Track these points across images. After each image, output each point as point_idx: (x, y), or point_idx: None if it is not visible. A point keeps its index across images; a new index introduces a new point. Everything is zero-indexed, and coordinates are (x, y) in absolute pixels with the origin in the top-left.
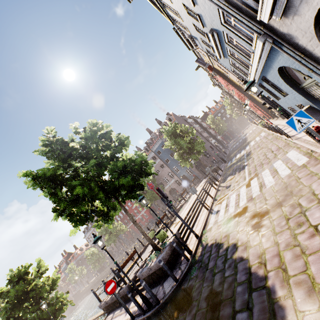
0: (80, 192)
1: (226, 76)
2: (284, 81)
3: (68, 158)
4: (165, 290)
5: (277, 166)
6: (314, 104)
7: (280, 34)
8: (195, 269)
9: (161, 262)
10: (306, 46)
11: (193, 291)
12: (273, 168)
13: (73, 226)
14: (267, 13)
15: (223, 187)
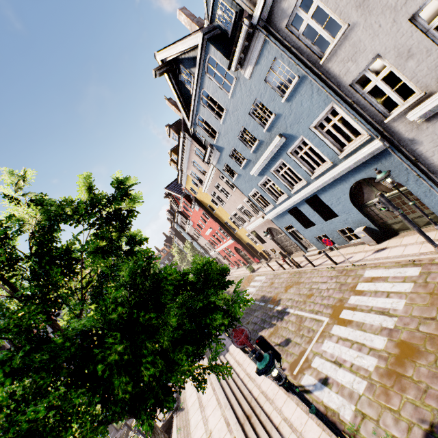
0: (130, 356)
1: (209, 210)
2: (349, 198)
3: None
4: None
5: (369, 287)
6: (372, 223)
7: (400, 139)
8: None
9: None
10: (426, 152)
11: None
12: (364, 291)
13: None
14: (425, 110)
15: None
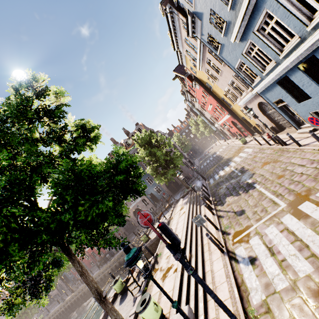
0: None
1: (207, 88)
2: None
3: None
4: None
5: None
6: None
7: None
8: None
9: None
10: None
11: None
12: None
13: None
14: None
15: (228, 213)
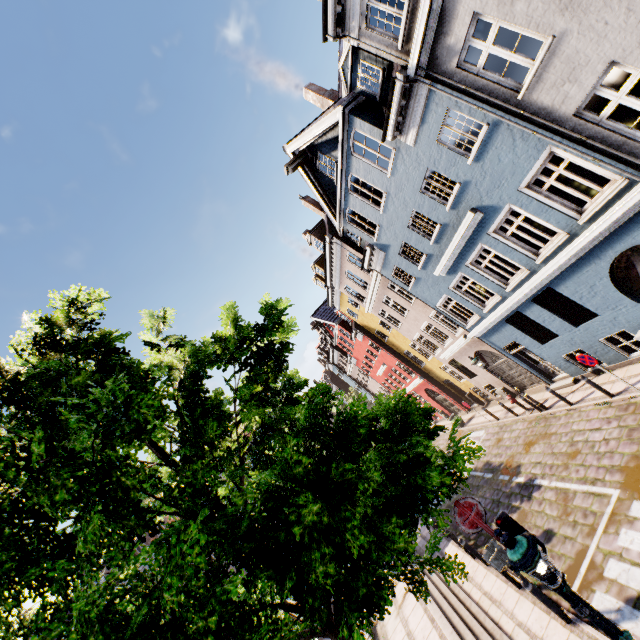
0: (330, 519)
1: (378, 338)
2: (612, 283)
3: None
4: None
5: None
6: None
7: None
8: None
9: None
10: None
11: None
12: None
13: None
14: None
15: None
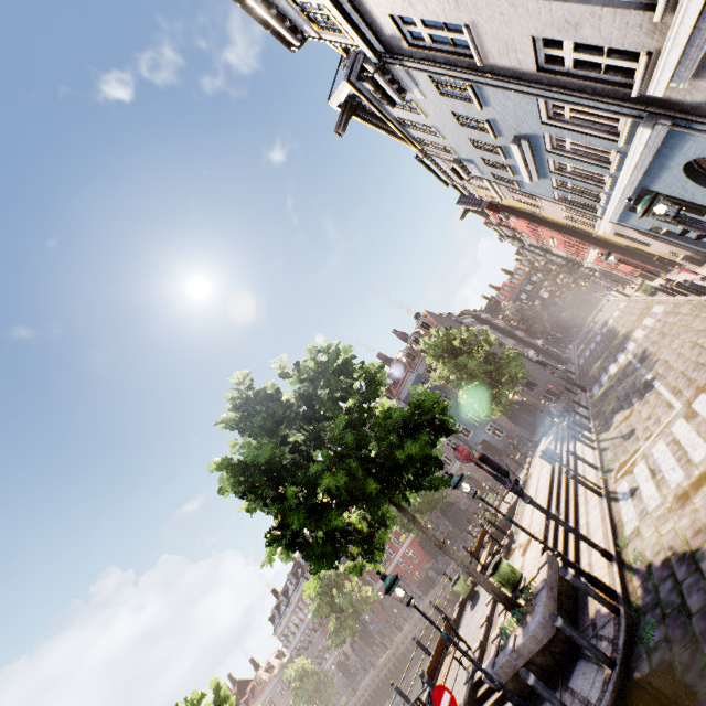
0: (333, 484)
1: (532, 215)
2: (701, 185)
3: (277, 427)
4: (585, 697)
5: None
6: None
7: (686, 106)
8: (650, 625)
9: (557, 618)
10: None
11: (678, 674)
12: None
13: (310, 572)
14: (663, 82)
15: (614, 440)
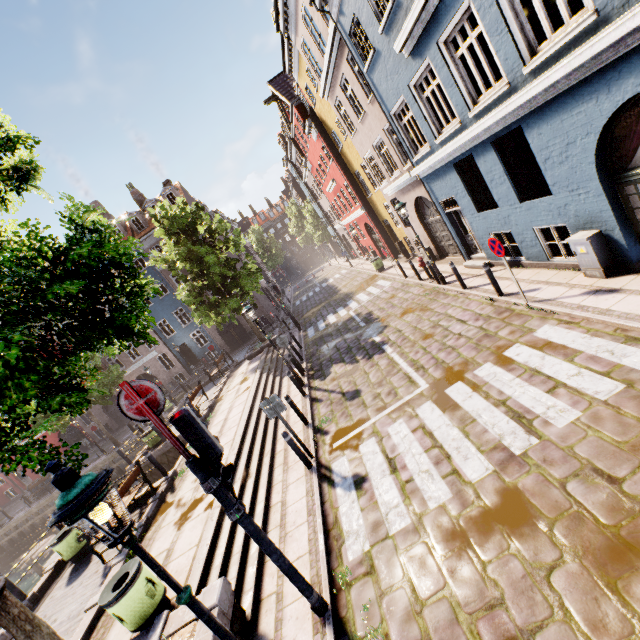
0: None
1: (333, 143)
2: (596, 147)
3: None
4: None
5: (528, 360)
6: (621, 228)
7: None
8: None
9: None
10: None
11: None
12: (515, 363)
13: None
14: None
15: (332, 394)
